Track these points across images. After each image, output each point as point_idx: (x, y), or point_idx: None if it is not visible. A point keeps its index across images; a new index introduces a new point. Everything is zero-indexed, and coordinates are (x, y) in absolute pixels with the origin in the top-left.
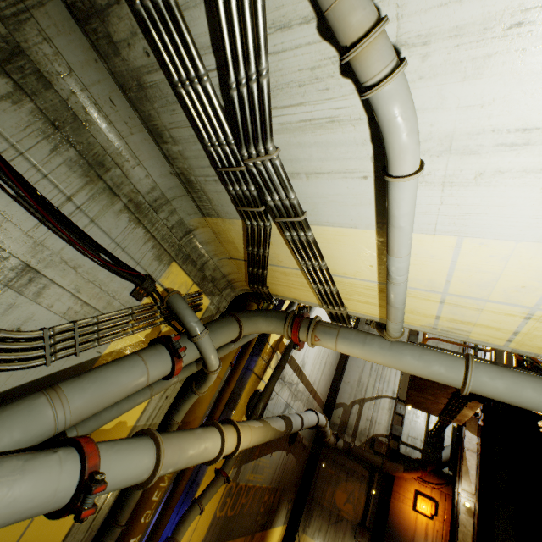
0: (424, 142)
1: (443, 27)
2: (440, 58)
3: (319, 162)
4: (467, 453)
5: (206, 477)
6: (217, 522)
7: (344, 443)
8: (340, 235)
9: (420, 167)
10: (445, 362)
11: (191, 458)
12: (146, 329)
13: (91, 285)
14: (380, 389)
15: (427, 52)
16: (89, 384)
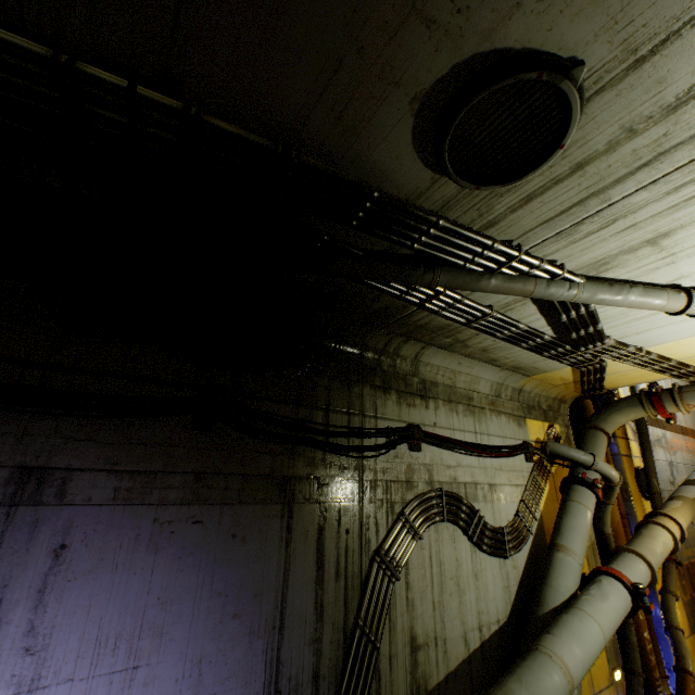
0: None
1: None
2: None
3: (647, 327)
4: None
5: None
6: (689, 607)
7: None
8: (680, 343)
9: None
10: None
11: (661, 555)
12: (547, 478)
13: (510, 473)
14: None
15: None
16: (570, 534)
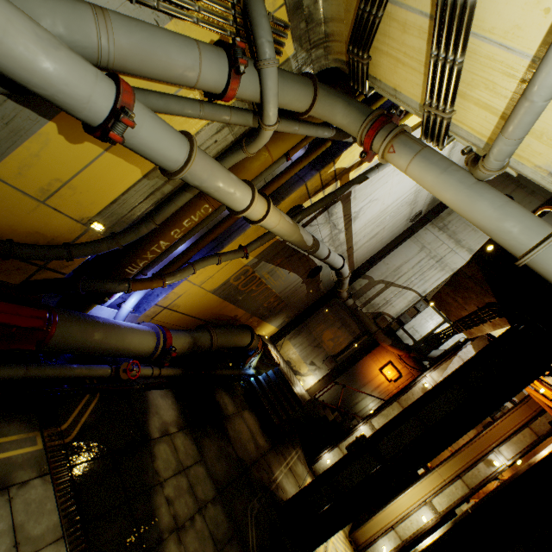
0: None
1: None
2: None
3: None
4: (456, 359)
5: (230, 246)
6: (229, 286)
7: (353, 304)
8: None
9: None
10: (528, 222)
11: (219, 189)
12: (212, 30)
13: None
14: (414, 283)
15: None
16: (137, 28)
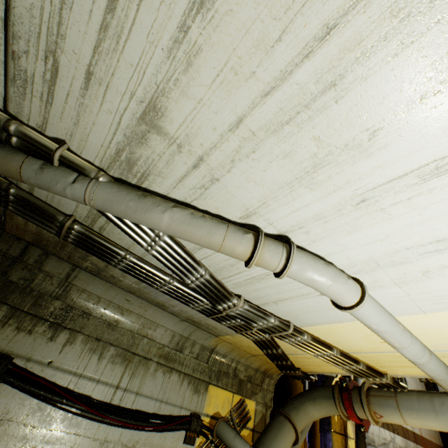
0: (352, 267)
1: (306, 218)
2: (319, 229)
3: (277, 294)
4: None
5: None
6: None
7: None
8: (332, 328)
9: (362, 290)
10: None
11: None
12: None
13: None
14: None
15: (305, 230)
16: None
